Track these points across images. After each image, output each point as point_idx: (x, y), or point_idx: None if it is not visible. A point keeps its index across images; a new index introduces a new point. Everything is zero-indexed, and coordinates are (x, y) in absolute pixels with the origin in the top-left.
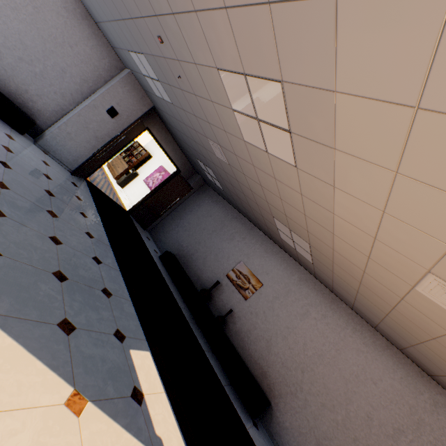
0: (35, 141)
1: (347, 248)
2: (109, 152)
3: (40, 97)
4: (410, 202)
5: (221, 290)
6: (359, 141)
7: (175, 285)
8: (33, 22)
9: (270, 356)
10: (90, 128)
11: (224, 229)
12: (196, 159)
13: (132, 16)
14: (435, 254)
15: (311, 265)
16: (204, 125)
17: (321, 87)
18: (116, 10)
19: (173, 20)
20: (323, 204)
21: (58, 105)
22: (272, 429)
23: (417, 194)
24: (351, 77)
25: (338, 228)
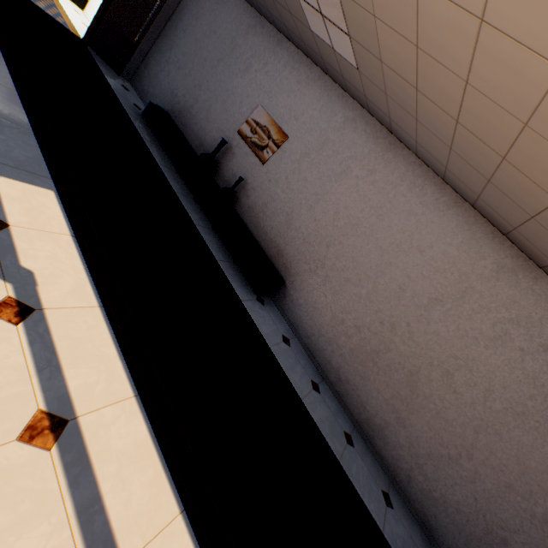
0: None
1: None
2: None
3: None
4: None
5: (230, 156)
6: None
7: (166, 152)
8: None
9: (289, 232)
10: None
11: (236, 54)
12: None
13: None
14: None
15: (357, 79)
16: None
17: None
18: None
19: None
20: None
21: None
22: (284, 307)
23: None
24: None
25: None
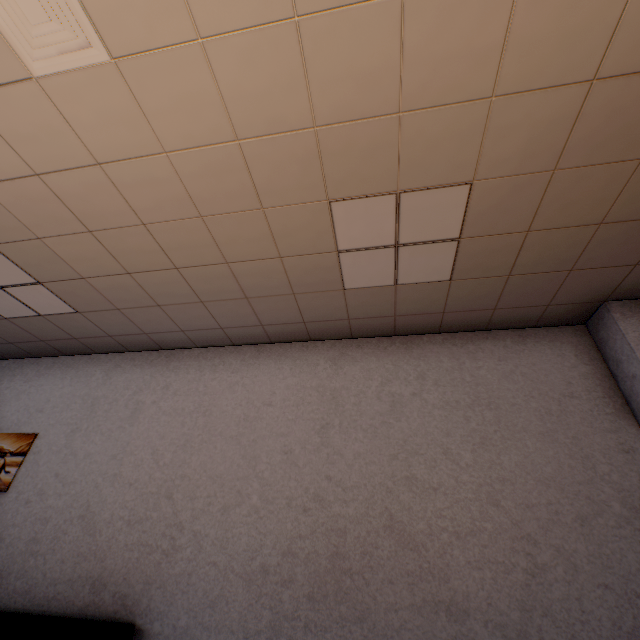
0: None
1: None
2: None
3: None
4: None
5: None
6: None
7: None
8: None
9: (98, 538)
10: None
11: None
12: None
13: None
14: None
15: (87, 323)
16: None
17: None
18: None
19: None
20: None
21: None
22: None
23: None
24: None
25: None
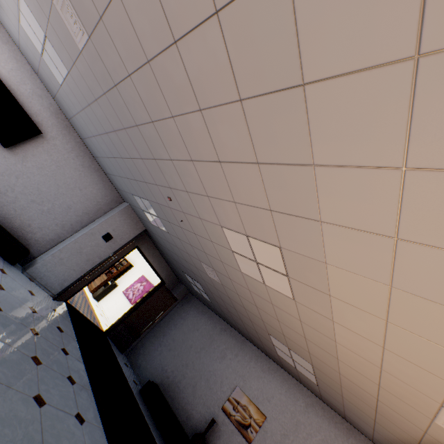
0: (23, 268)
1: (354, 373)
2: (97, 272)
3: (41, 229)
4: (405, 344)
5: (217, 432)
6: (351, 295)
7: (161, 432)
8: (53, 175)
9: None
10: (83, 252)
11: (214, 345)
12: (183, 273)
13: (146, 181)
14: (442, 390)
15: (315, 386)
16: (199, 253)
17: (314, 258)
18: (131, 174)
19: (185, 194)
20: (323, 332)
21: (57, 234)
22: None
23: (409, 339)
24: (337, 259)
25: (342, 354)
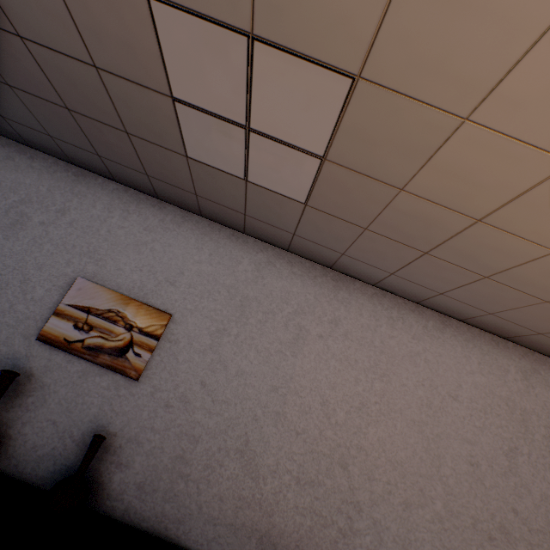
0: None
1: None
2: None
3: None
4: None
5: (35, 394)
6: None
7: None
8: None
9: (262, 486)
10: None
11: None
12: None
13: None
14: None
15: (292, 215)
16: None
17: None
18: None
19: None
20: None
21: None
22: None
23: None
24: None
25: None
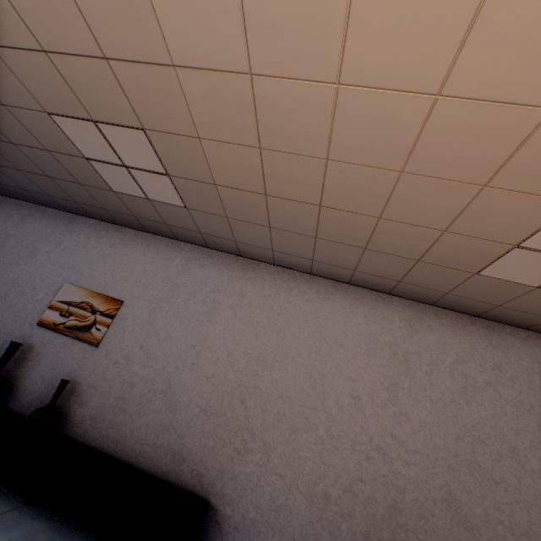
0: None
1: None
2: None
3: None
4: None
5: (34, 359)
6: None
7: None
8: None
9: (178, 416)
10: None
11: (10, 244)
12: None
13: None
14: None
15: (187, 218)
16: None
17: None
18: None
19: None
20: None
21: None
22: None
23: None
24: None
25: None
